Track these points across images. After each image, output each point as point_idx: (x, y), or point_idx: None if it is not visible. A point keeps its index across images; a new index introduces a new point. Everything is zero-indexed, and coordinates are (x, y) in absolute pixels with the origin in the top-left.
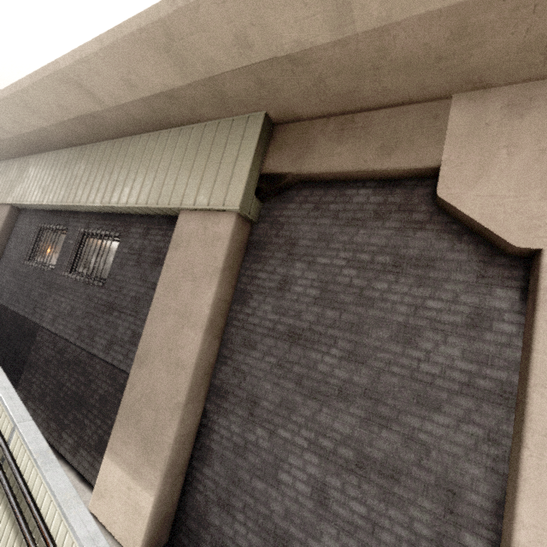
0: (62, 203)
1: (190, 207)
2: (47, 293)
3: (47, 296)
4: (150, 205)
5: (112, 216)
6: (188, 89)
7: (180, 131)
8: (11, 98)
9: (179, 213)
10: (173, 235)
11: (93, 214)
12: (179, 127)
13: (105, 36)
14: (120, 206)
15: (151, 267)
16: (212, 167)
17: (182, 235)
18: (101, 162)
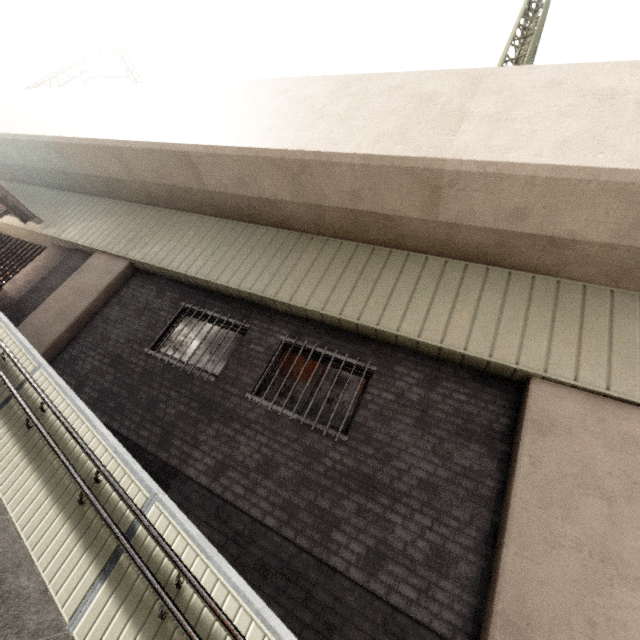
0: (266, 295)
1: (567, 380)
2: (200, 417)
3: (200, 421)
4: (475, 354)
5: (350, 337)
6: (599, 247)
7: (508, 274)
8: (289, 162)
9: (532, 380)
10: (528, 409)
11: (307, 323)
12: (505, 269)
13: (574, 170)
14: (405, 336)
15: (456, 440)
16: (594, 339)
17: (551, 415)
18: (347, 265)
